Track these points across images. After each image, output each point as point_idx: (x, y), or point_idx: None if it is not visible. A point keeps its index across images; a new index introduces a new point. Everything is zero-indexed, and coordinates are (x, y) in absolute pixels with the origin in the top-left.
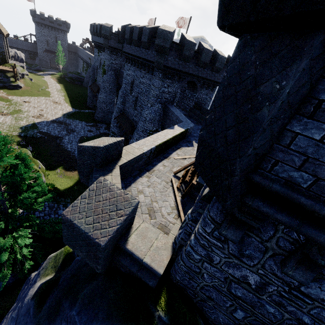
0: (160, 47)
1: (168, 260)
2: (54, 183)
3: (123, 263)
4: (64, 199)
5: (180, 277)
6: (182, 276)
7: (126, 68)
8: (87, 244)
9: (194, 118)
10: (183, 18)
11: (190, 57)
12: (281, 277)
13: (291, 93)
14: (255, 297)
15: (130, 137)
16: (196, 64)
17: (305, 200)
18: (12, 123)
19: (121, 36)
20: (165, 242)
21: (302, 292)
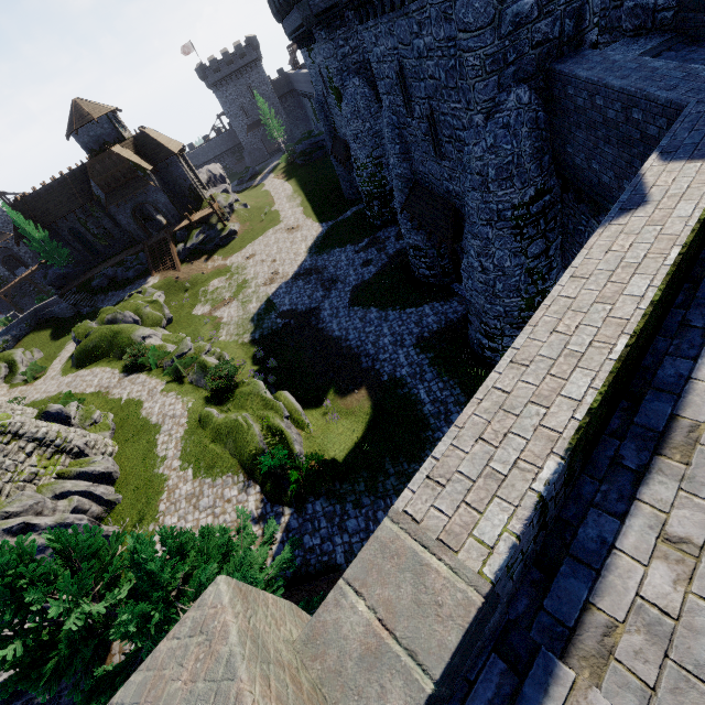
0: None
1: None
2: (322, 443)
3: None
4: (351, 487)
5: None
6: None
7: (370, 43)
8: None
9: None
10: None
11: None
12: None
13: None
14: None
15: (459, 246)
16: None
17: None
18: (240, 315)
19: None
20: None
21: None
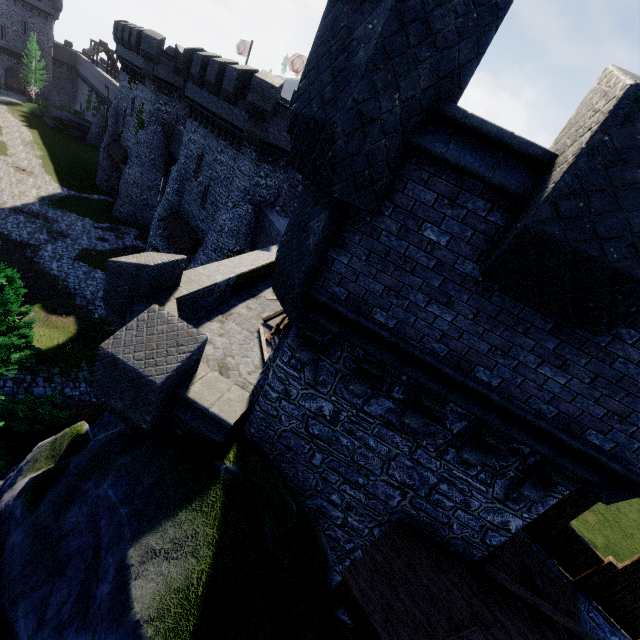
0: (256, 108)
1: (243, 412)
2: None
3: (182, 417)
4: (46, 368)
5: (255, 428)
6: (257, 426)
7: (190, 129)
8: (135, 385)
9: None
10: (301, 57)
11: None
12: (349, 400)
13: (324, 230)
14: (330, 431)
15: (189, 259)
16: None
17: (342, 309)
18: None
19: (182, 66)
20: (240, 395)
21: (366, 412)
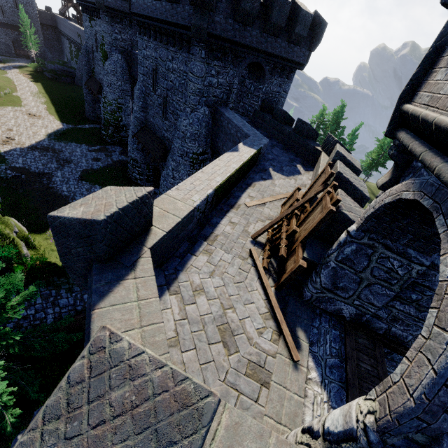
0: None
1: None
2: (45, 254)
3: None
4: (66, 280)
5: None
6: None
7: (141, 46)
8: None
9: (262, 127)
10: None
11: (254, 14)
12: None
13: None
14: None
15: (161, 166)
16: (264, 30)
17: None
18: None
19: None
20: None
21: None
